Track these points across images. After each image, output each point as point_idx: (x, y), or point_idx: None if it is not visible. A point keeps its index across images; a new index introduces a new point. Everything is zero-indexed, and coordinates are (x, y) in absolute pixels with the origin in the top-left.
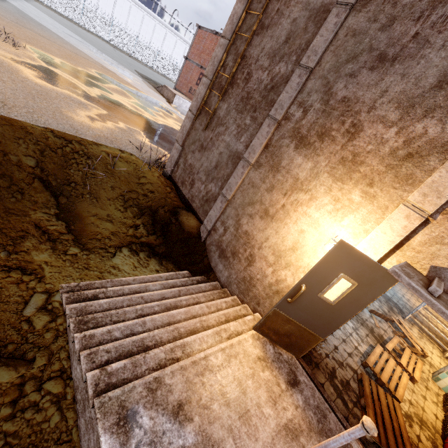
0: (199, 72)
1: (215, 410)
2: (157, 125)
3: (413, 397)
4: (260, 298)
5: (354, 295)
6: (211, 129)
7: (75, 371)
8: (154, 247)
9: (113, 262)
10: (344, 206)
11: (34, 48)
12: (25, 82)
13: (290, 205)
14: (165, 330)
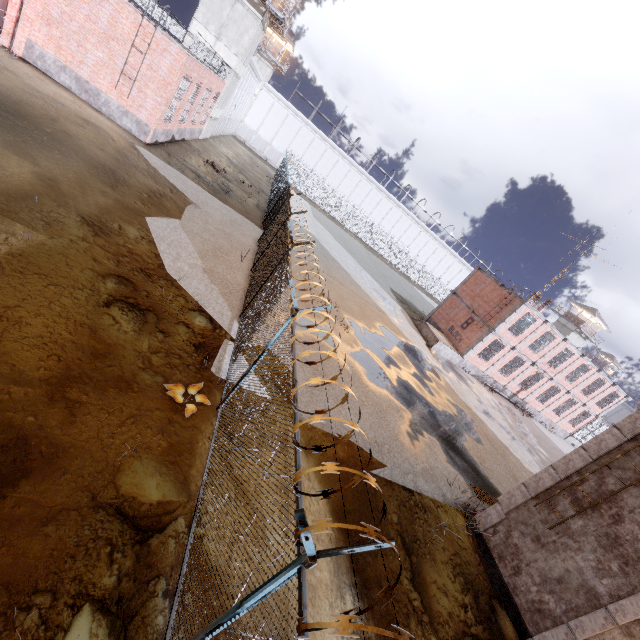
0: (468, 315)
1: None
2: (440, 417)
3: None
4: None
5: None
6: (554, 529)
7: None
8: None
9: None
10: None
11: (349, 317)
12: (369, 393)
13: None
14: None
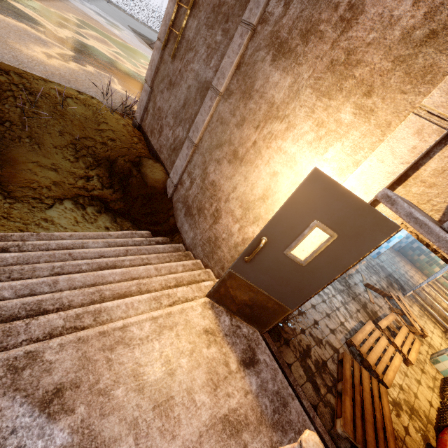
0: None
1: (117, 397)
2: (138, 76)
3: (405, 382)
4: (225, 262)
5: (332, 251)
6: (179, 58)
7: None
8: (108, 202)
9: (47, 214)
10: (330, 131)
11: None
12: None
13: (262, 141)
14: (81, 291)
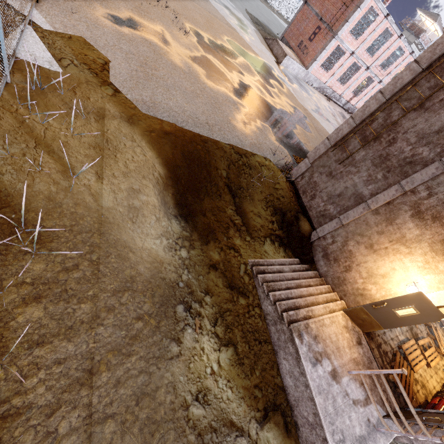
0: (316, 24)
1: (327, 342)
2: (276, 113)
3: (423, 374)
4: (347, 293)
5: (415, 317)
6: (343, 164)
7: (265, 307)
8: (281, 239)
9: (265, 248)
10: (431, 268)
11: (191, 26)
12: (205, 89)
13: (391, 250)
14: (302, 299)
